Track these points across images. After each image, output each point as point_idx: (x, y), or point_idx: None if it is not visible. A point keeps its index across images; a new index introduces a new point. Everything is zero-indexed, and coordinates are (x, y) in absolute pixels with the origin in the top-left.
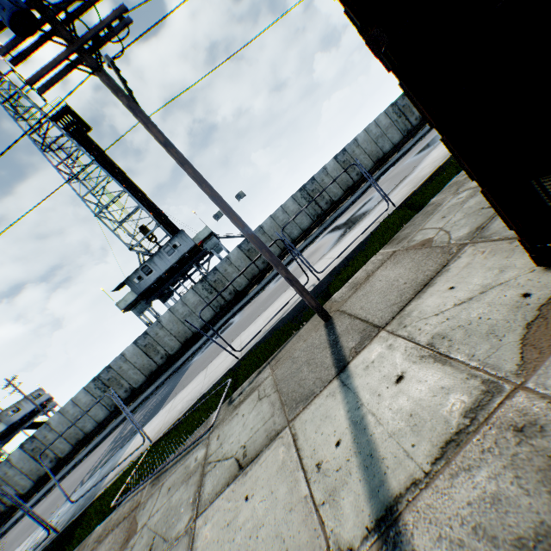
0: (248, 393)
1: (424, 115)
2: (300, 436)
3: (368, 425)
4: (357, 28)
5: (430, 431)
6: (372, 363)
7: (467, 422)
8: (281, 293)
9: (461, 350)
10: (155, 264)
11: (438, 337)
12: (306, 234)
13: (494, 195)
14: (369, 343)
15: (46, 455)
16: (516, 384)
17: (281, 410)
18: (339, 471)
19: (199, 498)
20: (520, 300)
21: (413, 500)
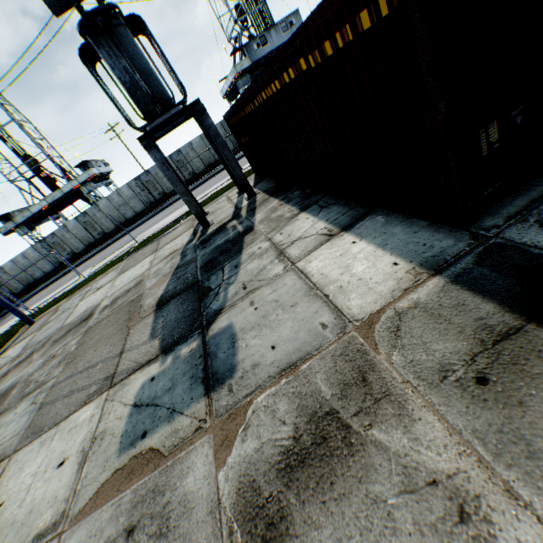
0: None
1: None
2: None
3: None
4: None
5: None
6: None
7: None
8: None
9: None
10: (270, 38)
11: None
12: None
13: None
14: None
15: (186, 168)
16: None
17: None
18: None
19: None
20: None
21: None
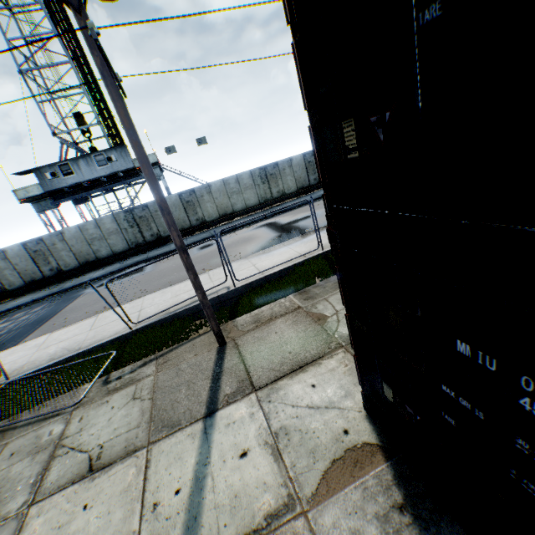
0: (126, 383)
1: (342, 295)
2: (152, 465)
3: (205, 487)
4: (326, 212)
5: (240, 518)
6: (233, 423)
7: (265, 524)
8: (199, 268)
9: (290, 455)
10: (79, 167)
11: (284, 430)
12: (248, 211)
13: (360, 363)
14: (240, 399)
15: None
16: (304, 509)
17: (147, 424)
18: (168, 520)
19: (41, 483)
20: (342, 433)
21: None
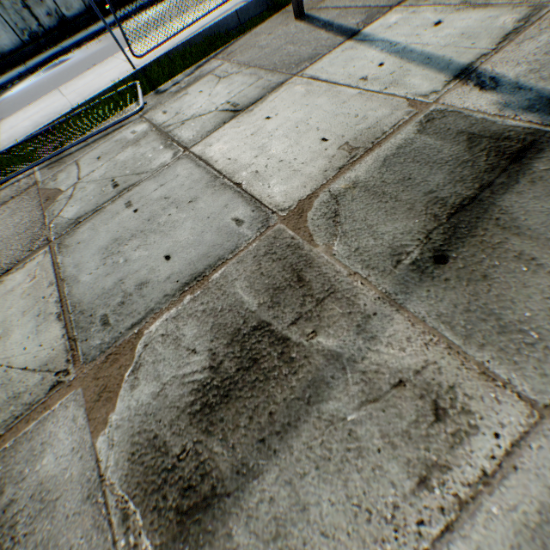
0: (193, 81)
1: None
2: (321, 76)
3: (415, 50)
4: None
5: (487, 36)
6: (396, 25)
7: (522, 25)
8: (168, 23)
9: (500, 0)
10: None
11: None
12: None
13: None
14: (383, 16)
15: None
16: None
17: (272, 73)
18: (394, 74)
19: (178, 142)
20: None
21: (486, 61)
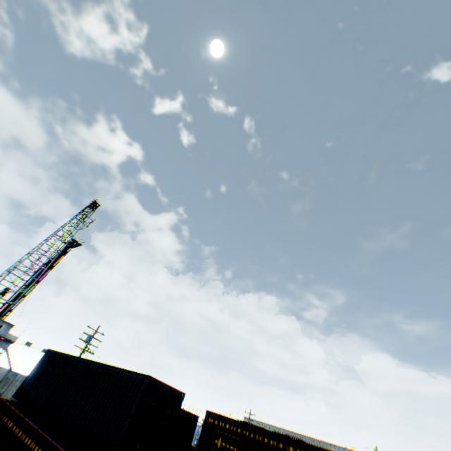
0: None
1: None
2: None
3: None
4: None
5: None
6: None
7: None
8: None
9: None
10: None
11: None
12: None
13: None
14: None
15: None
16: None
17: None
18: None
19: None
20: None
21: None
